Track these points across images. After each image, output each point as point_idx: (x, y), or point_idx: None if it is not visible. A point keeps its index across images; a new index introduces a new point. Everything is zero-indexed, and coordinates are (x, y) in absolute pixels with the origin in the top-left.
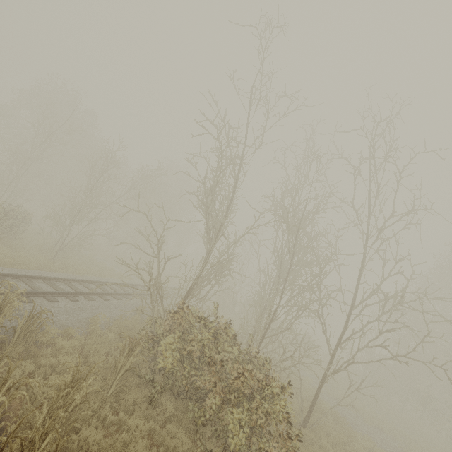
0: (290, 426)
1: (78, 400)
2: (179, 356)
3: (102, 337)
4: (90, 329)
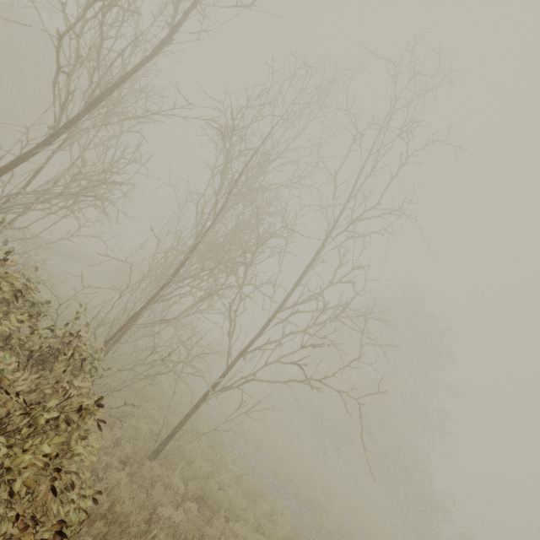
0: (69, 493)
1: None
2: None
3: None
4: None
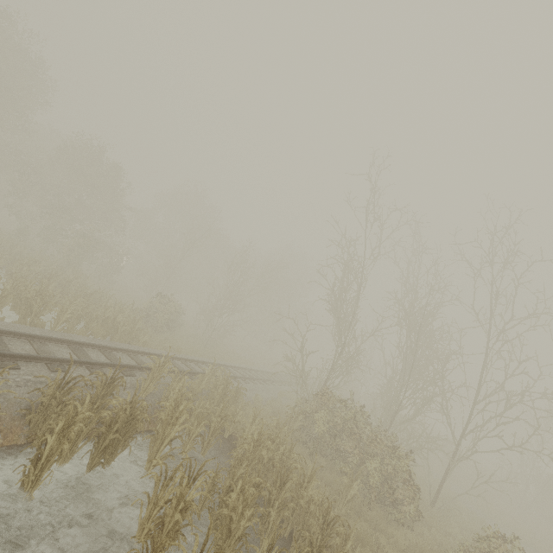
0: (412, 479)
1: (283, 436)
2: (327, 425)
3: (266, 411)
4: (255, 404)
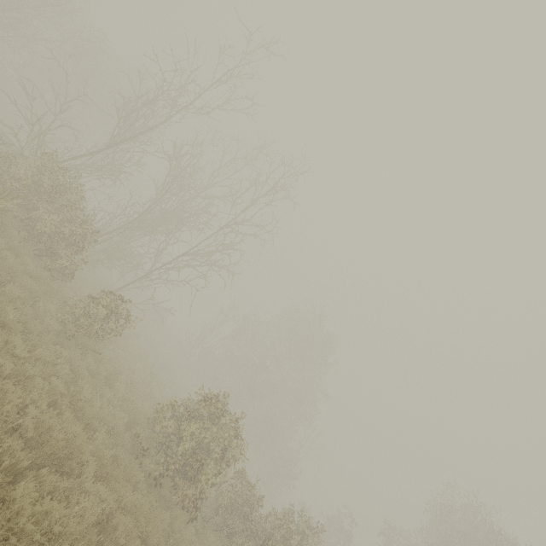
0: (83, 250)
1: None
2: (30, 177)
3: None
4: None
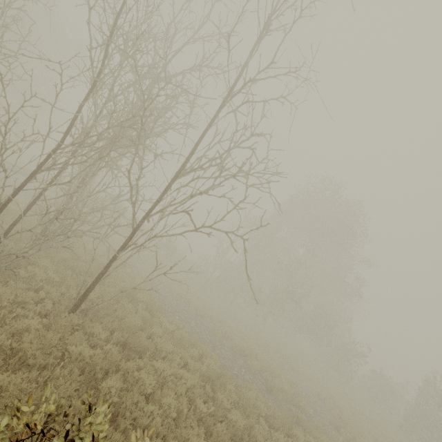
0: None
1: None
2: None
3: None
4: None
